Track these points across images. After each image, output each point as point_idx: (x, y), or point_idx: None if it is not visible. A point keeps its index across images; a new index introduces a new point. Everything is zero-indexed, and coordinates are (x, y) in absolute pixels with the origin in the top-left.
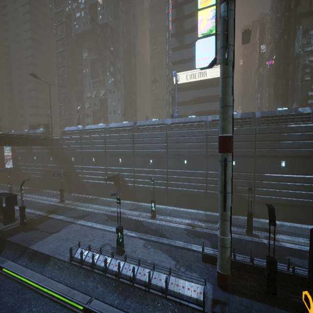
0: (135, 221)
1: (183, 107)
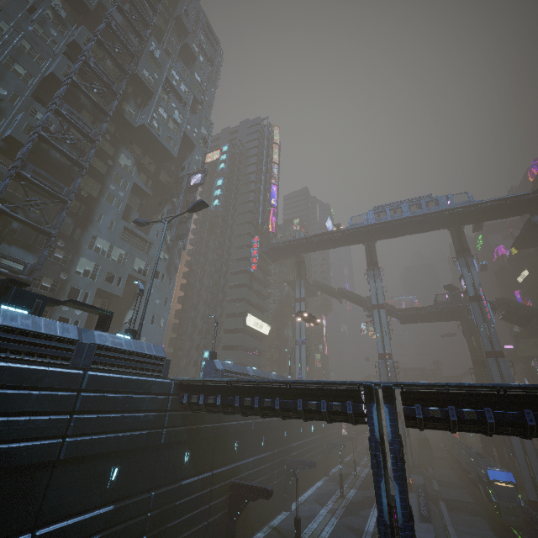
0: (353, 503)
1: (247, 354)
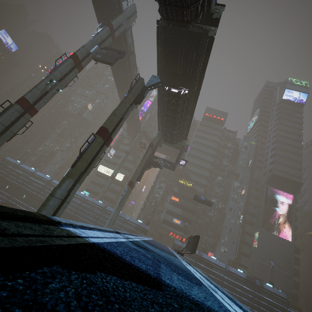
0: None
1: (94, 185)
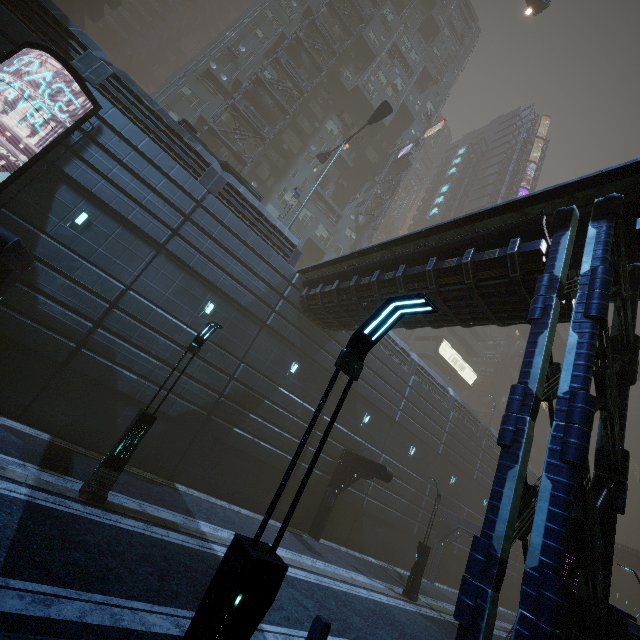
0: None
1: None
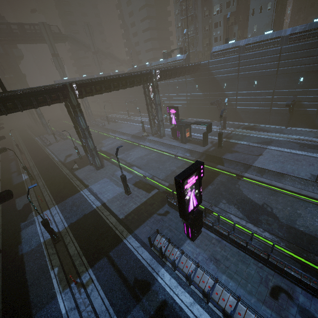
0: None
1: None
